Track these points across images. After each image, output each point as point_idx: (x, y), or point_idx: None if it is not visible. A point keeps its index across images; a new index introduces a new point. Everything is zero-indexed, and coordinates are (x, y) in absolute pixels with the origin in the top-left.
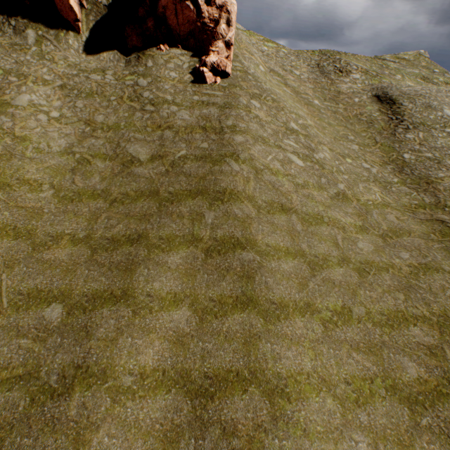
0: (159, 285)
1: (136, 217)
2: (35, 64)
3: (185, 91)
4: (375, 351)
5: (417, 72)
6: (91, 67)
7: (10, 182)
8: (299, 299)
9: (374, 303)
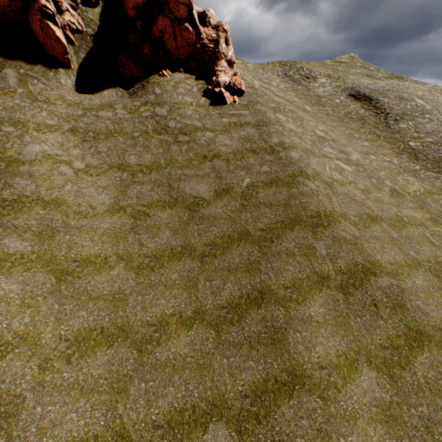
0: (323, 349)
1: (242, 269)
2: (29, 108)
3: (209, 115)
4: None
5: (359, 71)
6: (95, 103)
7: (66, 265)
8: None
9: None
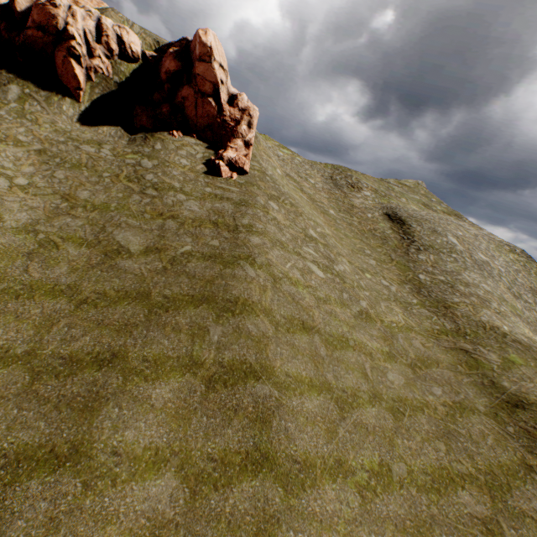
0: (134, 435)
1: (113, 327)
2: (10, 121)
3: (196, 181)
4: (425, 531)
5: (418, 198)
6: (85, 137)
7: None
8: (328, 453)
9: (415, 457)
